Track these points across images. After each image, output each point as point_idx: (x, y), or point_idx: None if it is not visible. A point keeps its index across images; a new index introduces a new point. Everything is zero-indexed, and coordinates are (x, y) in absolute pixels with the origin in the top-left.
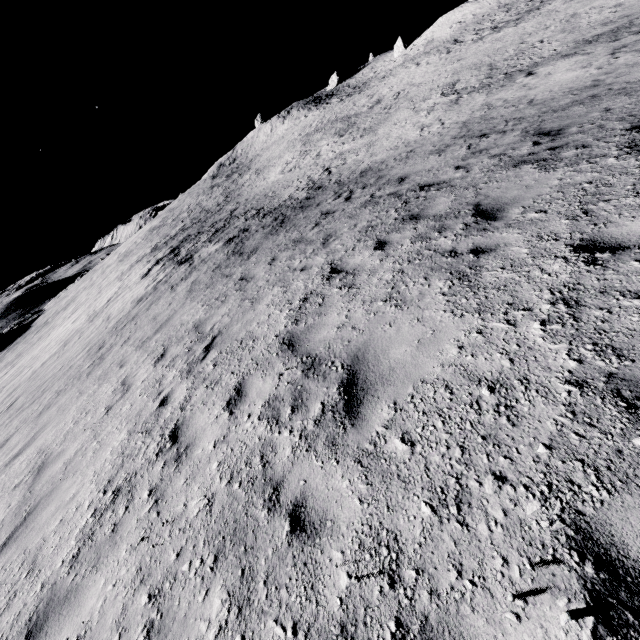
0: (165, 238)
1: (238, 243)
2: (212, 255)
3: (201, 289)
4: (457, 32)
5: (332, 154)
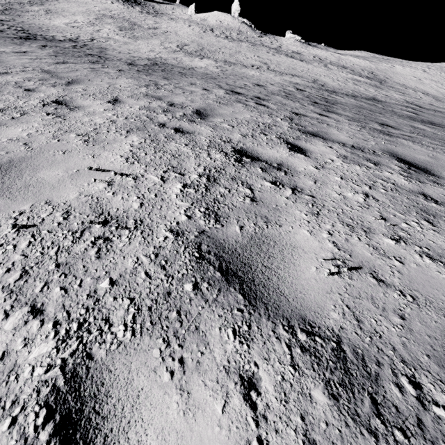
0: None
1: None
2: None
3: None
4: (216, 26)
5: (106, 35)
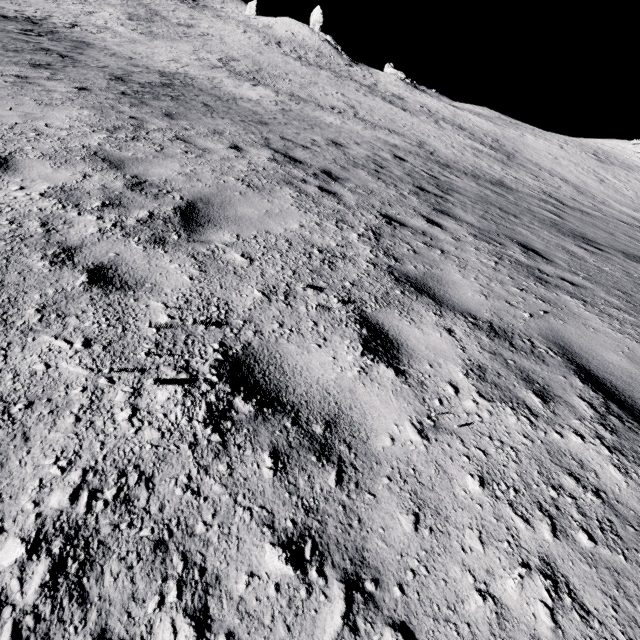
0: None
1: None
2: None
3: None
4: (286, 38)
5: (102, 23)
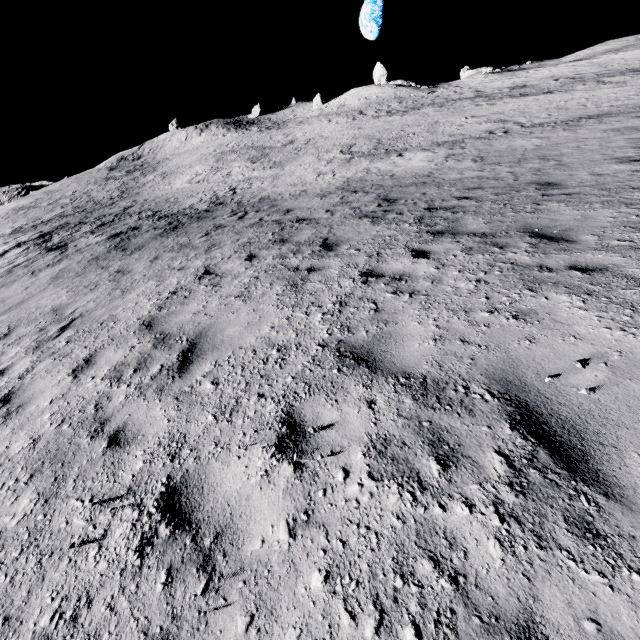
0: (35, 221)
1: (124, 239)
2: (91, 246)
3: (70, 277)
4: (363, 105)
5: (241, 177)
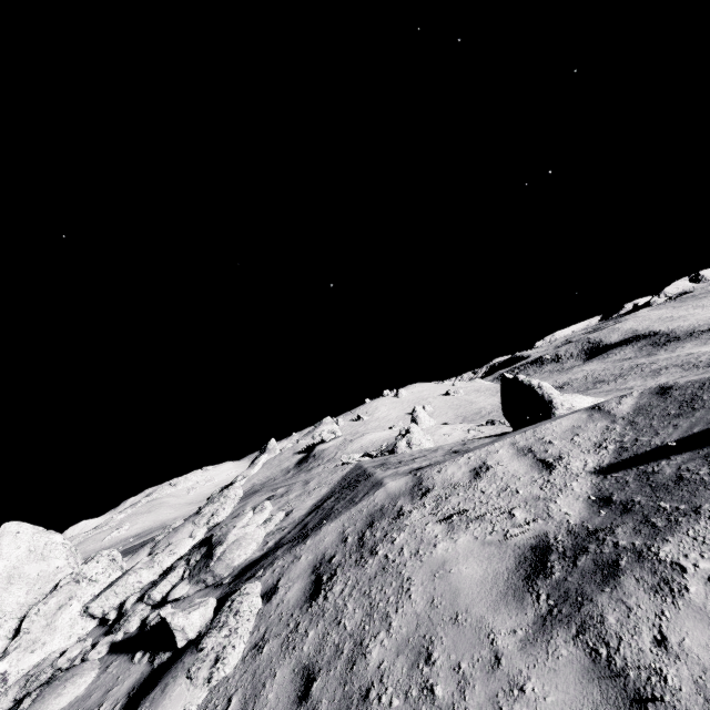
0: None
1: None
2: None
3: None
4: None
5: None
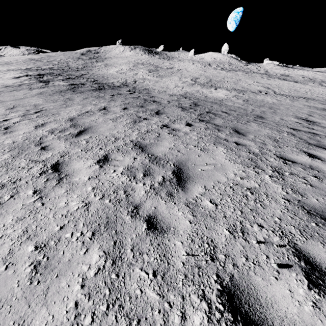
0: (38, 67)
1: (76, 87)
2: (60, 85)
3: (46, 95)
4: (212, 61)
5: (142, 77)
